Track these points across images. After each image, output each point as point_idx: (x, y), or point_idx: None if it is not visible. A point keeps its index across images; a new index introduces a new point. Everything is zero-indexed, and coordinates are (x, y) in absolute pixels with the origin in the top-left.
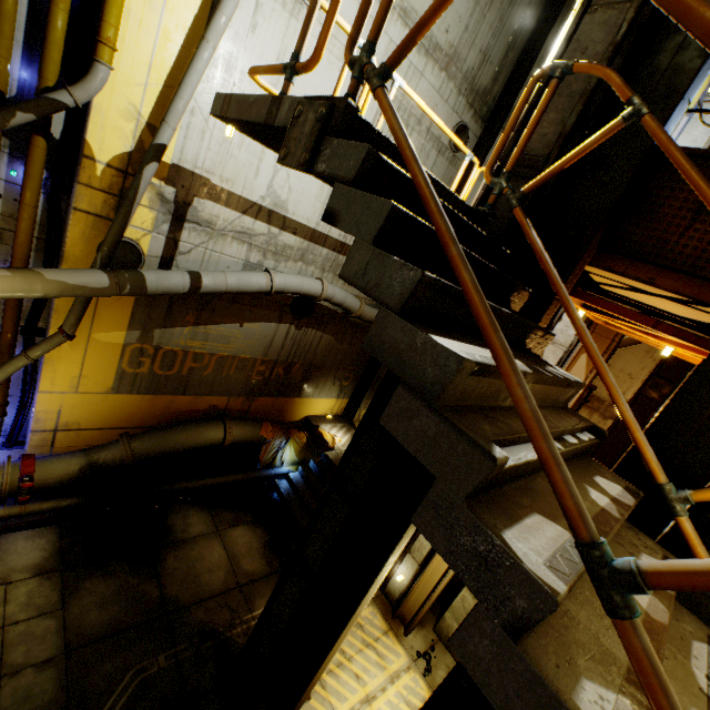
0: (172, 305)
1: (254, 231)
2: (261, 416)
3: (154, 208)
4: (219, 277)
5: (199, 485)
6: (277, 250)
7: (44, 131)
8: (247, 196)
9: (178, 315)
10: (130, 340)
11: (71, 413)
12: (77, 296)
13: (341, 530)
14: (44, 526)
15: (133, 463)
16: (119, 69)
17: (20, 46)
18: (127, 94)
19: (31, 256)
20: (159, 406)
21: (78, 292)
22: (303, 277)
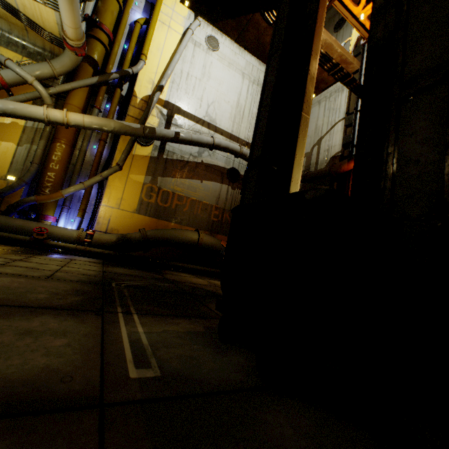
0: (166, 165)
1: (202, 132)
2: None
3: (158, 117)
4: (187, 133)
5: (185, 266)
6: None
7: (120, 87)
8: (197, 116)
9: (169, 171)
10: (146, 181)
11: (115, 222)
12: (126, 132)
13: (268, 114)
14: (95, 258)
15: (146, 238)
16: (147, 68)
17: (116, 67)
18: (149, 76)
19: (108, 140)
20: (160, 228)
21: (127, 128)
22: (229, 142)
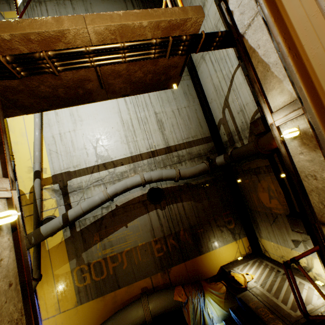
0: (84, 236)
1: (102, 177)
2: (183, 282)
3: (54, 196)
4: (76, 207)
5: None
6: (119, 177)
7: None
8: (89, 165)
9: (89, 239)
10: (73, 266)
11: None
12: None
13: None
14: None
15: None
16: (21, 160)
17: None
18: (26, 165)
19: None
20: (109, 303)
21: None
22: (126, 179)
